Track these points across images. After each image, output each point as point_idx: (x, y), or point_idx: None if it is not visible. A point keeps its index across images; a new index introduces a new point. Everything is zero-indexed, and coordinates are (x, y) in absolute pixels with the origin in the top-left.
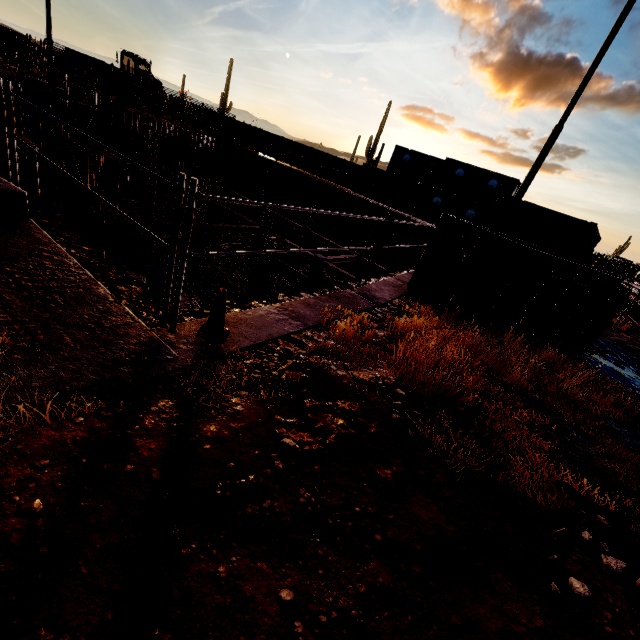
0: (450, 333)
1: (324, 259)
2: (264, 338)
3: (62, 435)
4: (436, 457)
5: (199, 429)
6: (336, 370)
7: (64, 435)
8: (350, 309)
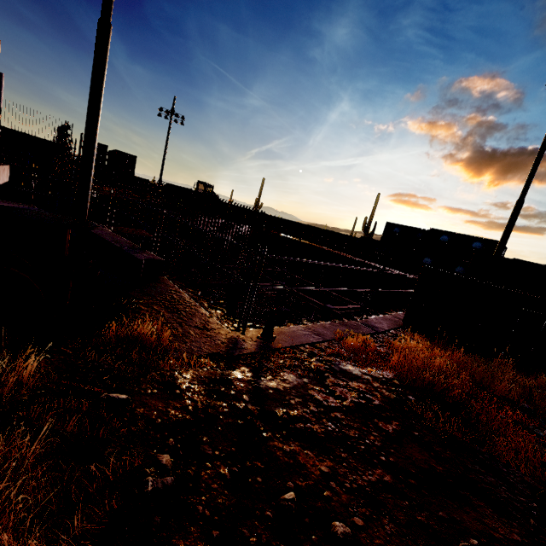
0: (440, 353)
1: (333, 308)
2: (297, 343)
3: (199, 373)
4: (427, 427)
5: (265, 383)
6: (347, 366)
7: (200, 373)
8: (356, 332)
